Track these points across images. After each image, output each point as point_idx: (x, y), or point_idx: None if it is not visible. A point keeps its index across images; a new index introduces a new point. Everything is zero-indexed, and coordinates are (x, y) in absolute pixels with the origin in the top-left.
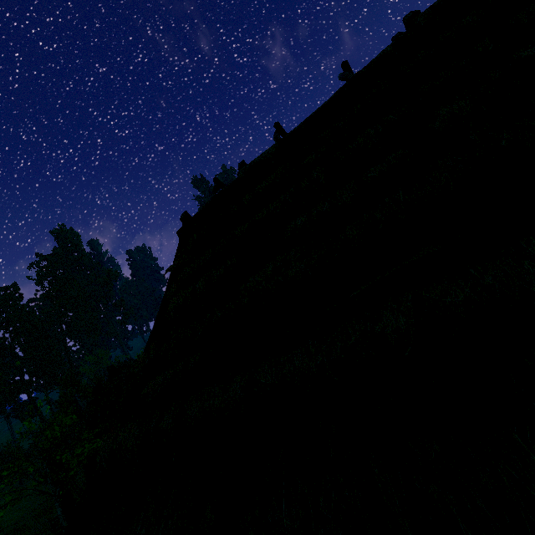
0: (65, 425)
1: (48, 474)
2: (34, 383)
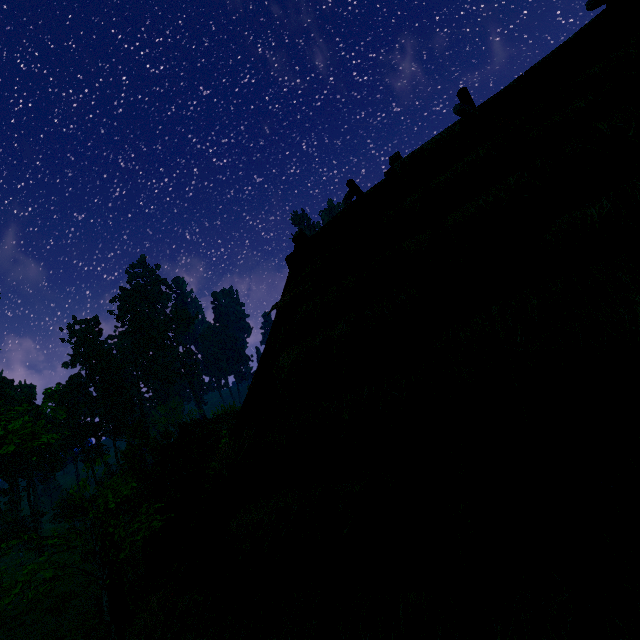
0: (122, 494)
1: (97, 551)
2: (104, 427)
